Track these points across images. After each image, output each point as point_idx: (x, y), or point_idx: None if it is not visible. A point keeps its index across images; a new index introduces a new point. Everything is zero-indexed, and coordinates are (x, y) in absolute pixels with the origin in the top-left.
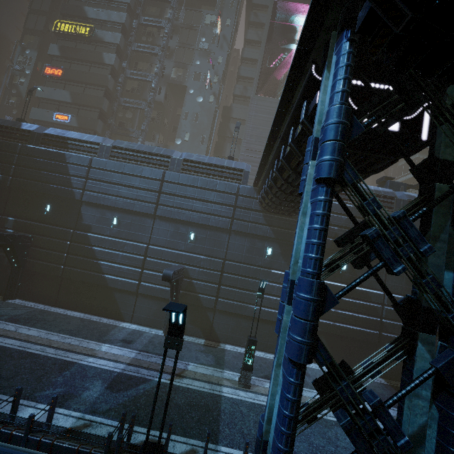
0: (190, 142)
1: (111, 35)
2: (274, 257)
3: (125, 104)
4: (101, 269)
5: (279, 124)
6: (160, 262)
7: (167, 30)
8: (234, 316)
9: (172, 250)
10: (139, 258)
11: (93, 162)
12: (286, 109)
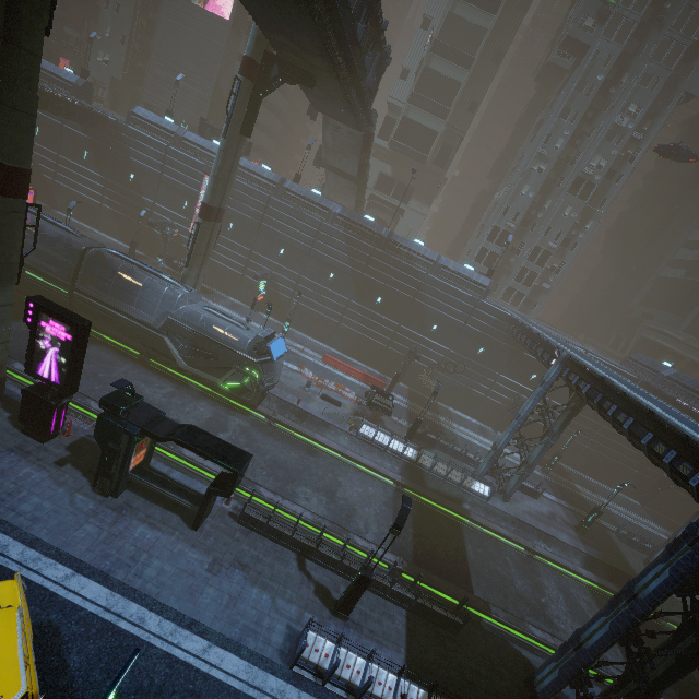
0: (111, 40)
1: None
2: (90, 160)
3: None
4: None
5: None
6: None
7: None
8: (66, 196)
9: None
10: None
11: None
12: None
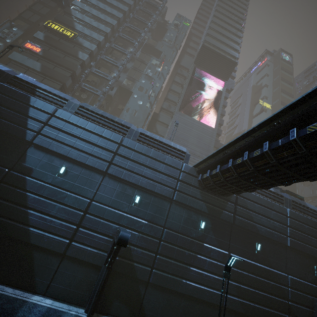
0: None
1: (89, 44)
2: (206, 231)
3: (85, 87)
4: (28, 219)
5: (285, 111)
6: (101, 220)
7: (128, 56)
8: (166, 292)
9: (116, 210)
10: (78, 213)
11: (58, 112)
12: (311, 97)
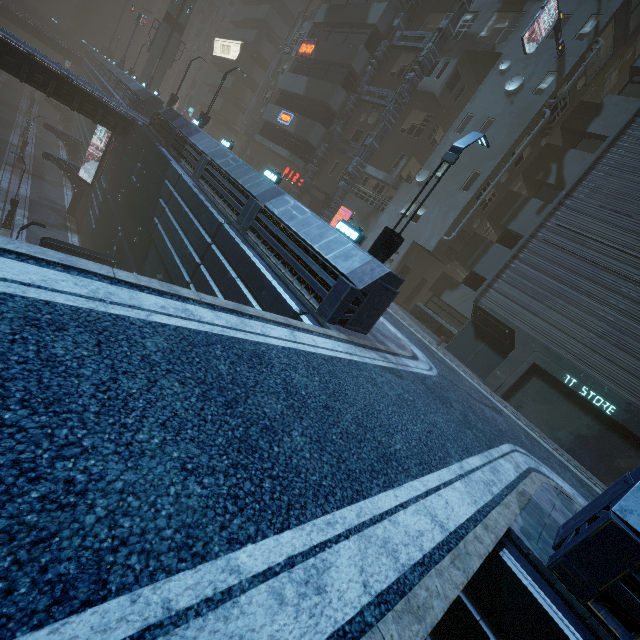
0: (443, 181)
1: None
2: None
3: (366, 97)
4: None
5: None
6: None
7: None
8: None
9: None
10: None
11: (179, 182)
12: None
